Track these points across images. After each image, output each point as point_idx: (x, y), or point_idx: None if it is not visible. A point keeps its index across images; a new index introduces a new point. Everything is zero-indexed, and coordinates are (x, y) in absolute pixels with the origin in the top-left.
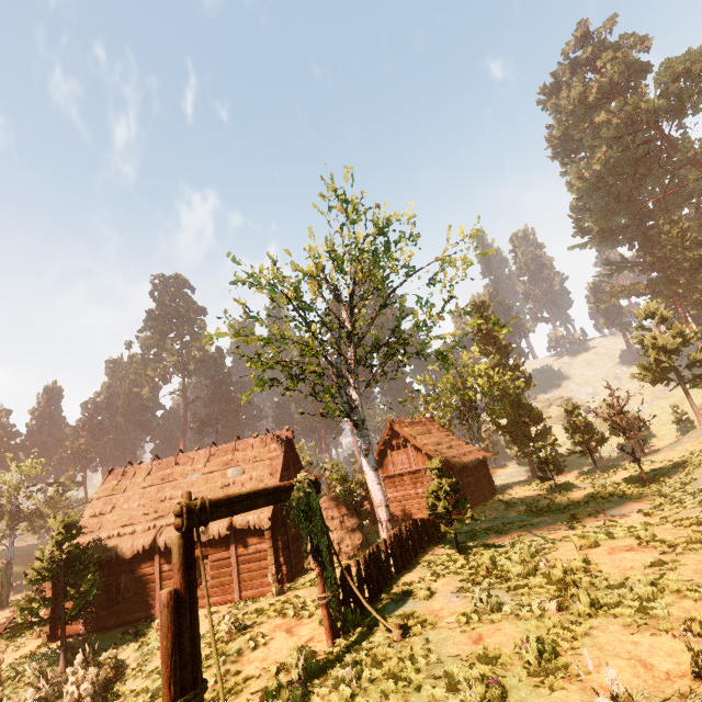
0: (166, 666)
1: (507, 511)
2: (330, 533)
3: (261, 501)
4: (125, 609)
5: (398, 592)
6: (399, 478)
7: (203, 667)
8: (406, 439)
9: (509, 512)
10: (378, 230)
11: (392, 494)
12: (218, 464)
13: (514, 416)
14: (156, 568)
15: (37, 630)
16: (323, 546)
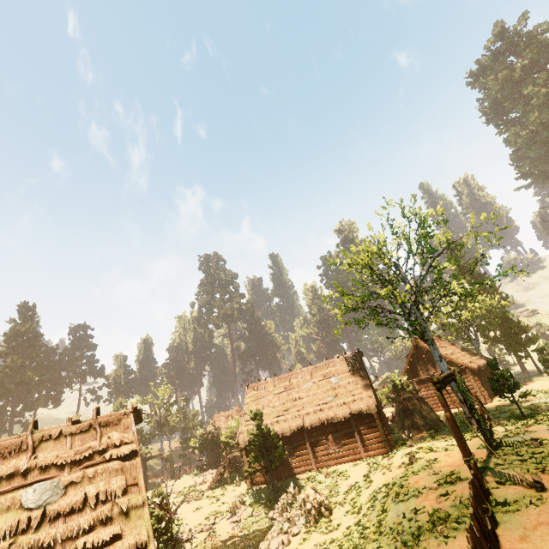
0: (461, 443)
1: (527, 398)
2: (416, 414)
3: (450, 379)
4: (292, 466)
5: (507, 434)
6: (429, 381)
7: (414, 471)
8: (429, 352)
9: (530, 398)
10: (421, 221)
11: (425, 392)
12: (320, 376)
13: (505, 328)
14: (306, 440)
15: (238, 481)
16: (473, 404)
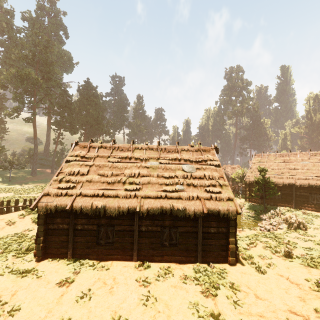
0: None
1: None
2: None
3: None
4: (277, 201)
5: None
6: None
7: None
8: None
9: None
10: None
11: None
12: (317, 159)
13: None
14: (293, 192)
15: (240, 197)
16: None
